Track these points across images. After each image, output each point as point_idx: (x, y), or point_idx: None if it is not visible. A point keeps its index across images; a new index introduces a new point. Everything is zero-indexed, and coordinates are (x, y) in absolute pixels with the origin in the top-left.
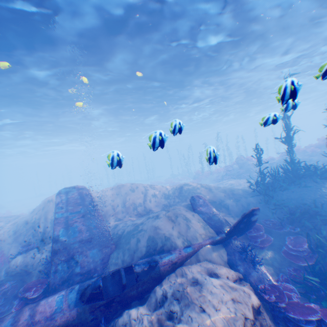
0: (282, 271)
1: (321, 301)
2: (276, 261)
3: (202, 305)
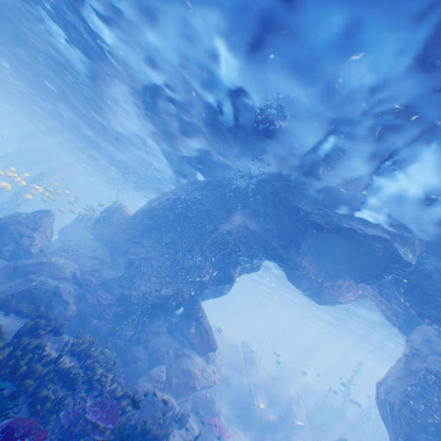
0: None
1: None
2: None
3: None
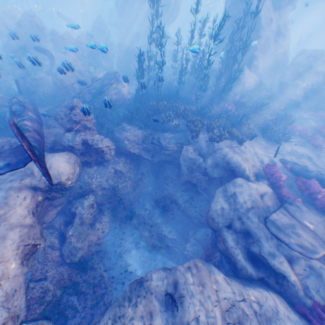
0: None
1: None
2: None
3: None
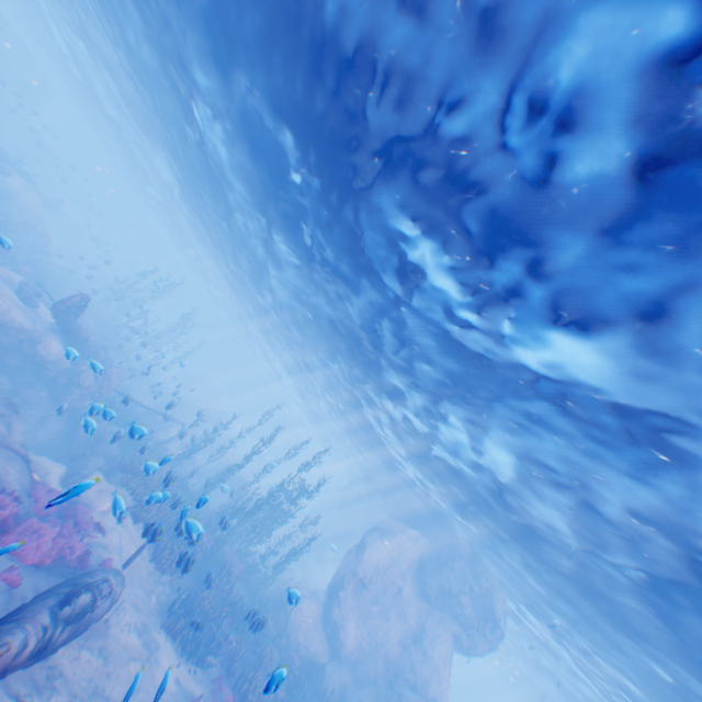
0: None
1: None
2: None
3: None
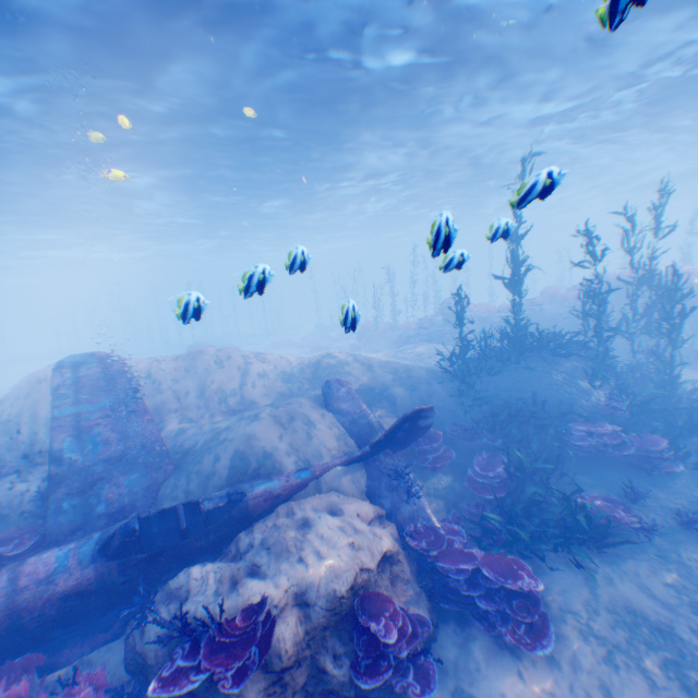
0: (457, 505)
1: (492, 545)
2: (452, 490)
3: (301, 553)
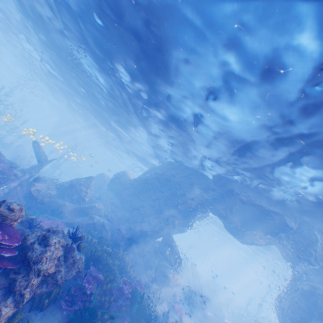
0: None
1: None
2: None
3: None
